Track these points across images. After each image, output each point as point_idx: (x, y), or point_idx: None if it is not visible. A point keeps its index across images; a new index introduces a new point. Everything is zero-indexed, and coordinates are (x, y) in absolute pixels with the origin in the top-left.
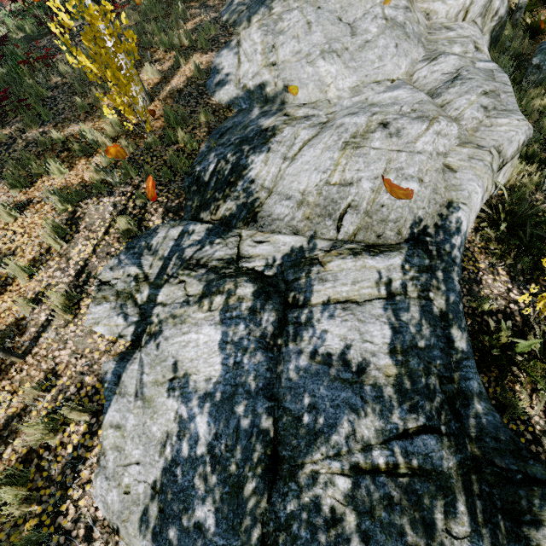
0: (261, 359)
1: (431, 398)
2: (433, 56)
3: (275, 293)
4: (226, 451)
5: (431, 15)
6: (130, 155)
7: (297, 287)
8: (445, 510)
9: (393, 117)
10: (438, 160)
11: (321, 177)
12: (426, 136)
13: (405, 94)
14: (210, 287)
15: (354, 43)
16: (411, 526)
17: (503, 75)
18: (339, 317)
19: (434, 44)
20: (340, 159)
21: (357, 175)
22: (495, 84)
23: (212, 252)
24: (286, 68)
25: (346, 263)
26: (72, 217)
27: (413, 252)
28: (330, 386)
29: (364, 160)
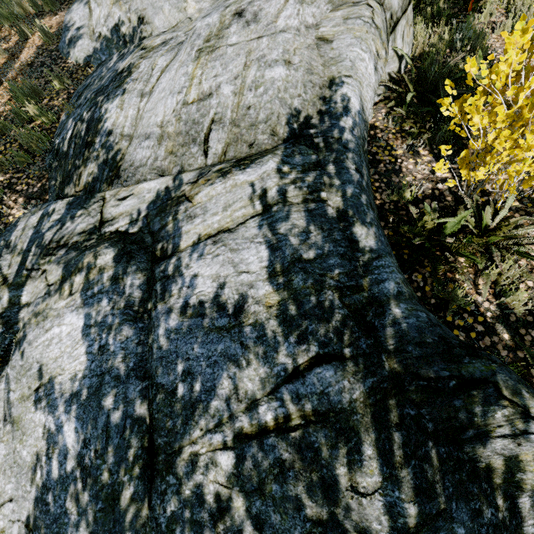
0: (130, 334)
1: (326, 318)
2: None
3: (140, 250)
4: (96, 458)
5: None
6: None
7: (164, 235)
8: (349, 460)
9: (248, 1)
10: (308, 35)
11: (177, 99)
12: (287, 9)
13: None
14: (69, 268)
15: None
16: (308, 495)
17: None
18: (210, 254)
19: None
20: (195, 71)
21: (215, 82)
22: None
23: (74, 227)
24: None
25: (215, 188)
26: None
27: (293, 151)
28: (205, 342)
29: (221, 62)
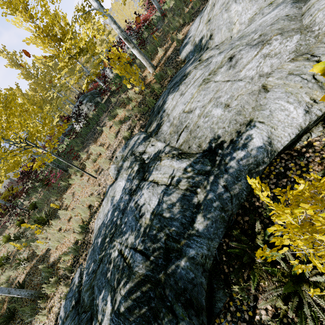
0: (127, 198)
1: (153, 242)
2: None
3: (142, 171)
4: (108, 225)
5: None
6: (139, 101)
7: (149, 170)
8: (124, 283)
9: (240, 49)
10: (257, 82)
11: (182, 107)
12: (251, 63)
13: (274, 13)
14: (130, 165)
15: None
16: (116, 279)
17: None
18: (149, 189)
19: None
20: (195, 94)
21: (196, 105)
22: None
23: (139, 148)
24: (213, 21)
25: (167, 162)
26: (118, 131)
27: (199, 160)
28: (132, 218)
29: (204, 93)
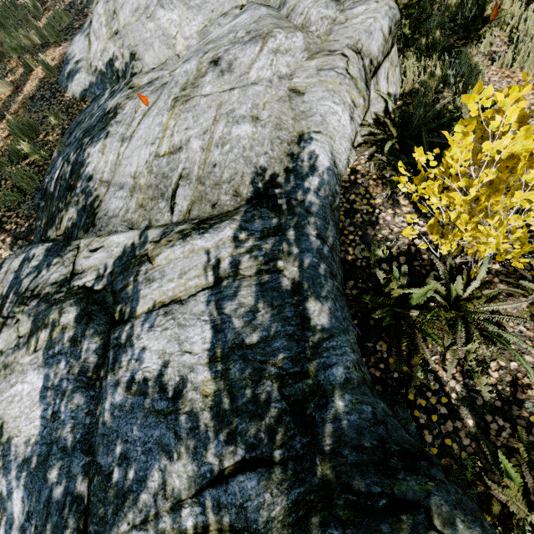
0: (81, 402)
1: (260, 415)
2: None
3: (101, 311)
4: None
5: None
6: None
7: (124, 296)
8: None
9: (225, 49)
10: (281, 86)
11: (150, 150)
12: (260, 60)
13: (246, 16)
14: (37, 322)
15: None
16: None
17: None
18: (160, 327)
19: None
20: (169, 122)
21: (186, 135)
22: None
23: (48, 276)
24: (128, 33)
25: (175, 251)
26: None
27: (253, 215)
28: (144, 424)
29: (193, 114)
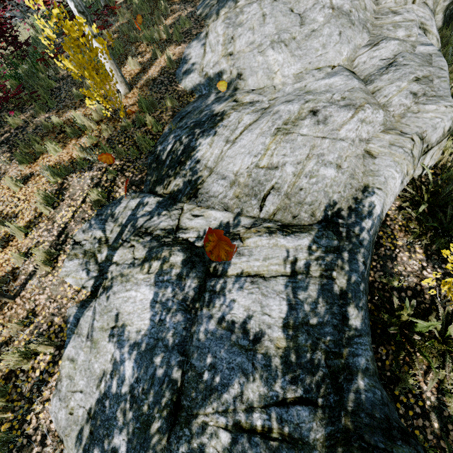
0: (180, 319)
1: (313, 372)
2: (376, 42)
3: (200, 262)
4: (142, 393)
5: (380, 0)
6: (108, 136)
7: None
8: None
9: (323, 105)
10: (359, 146)
11: (252, 160)
12: (350, 124)
13: (340, 81)
14: (151, 253)
15: (302, 32)
16: None
17: (441, 59)
18: (247, 290)
19: (379, 29)
20: (271, 145)
21: (283, 159)
22: (430, 68)
23: (158, 222)
24: (240, 58)
25: (262, 240)
26: (61, 187)
27: (322, 234)
28: (229, 350)
29: (291, 146)
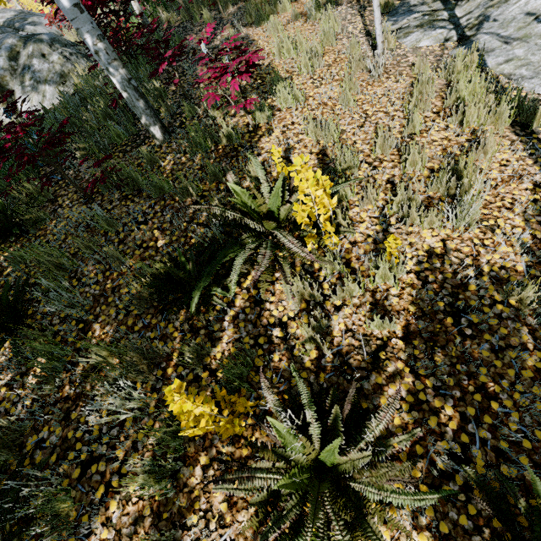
0: None
1: None
2: None
3: None
4: None
5: None
6: None
7: None
8: None
9: None
10: None
11: None
12: None
13: None
14: None
15: None
16: None
17: None
18: None
19: None
20: None
21: None
22: None
23: None
24: None
25: None
26: None
27: None
28: None
29: None
